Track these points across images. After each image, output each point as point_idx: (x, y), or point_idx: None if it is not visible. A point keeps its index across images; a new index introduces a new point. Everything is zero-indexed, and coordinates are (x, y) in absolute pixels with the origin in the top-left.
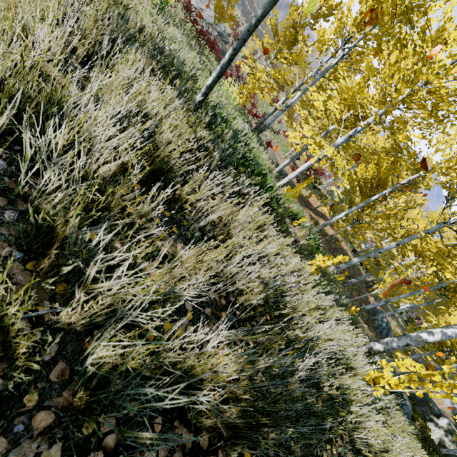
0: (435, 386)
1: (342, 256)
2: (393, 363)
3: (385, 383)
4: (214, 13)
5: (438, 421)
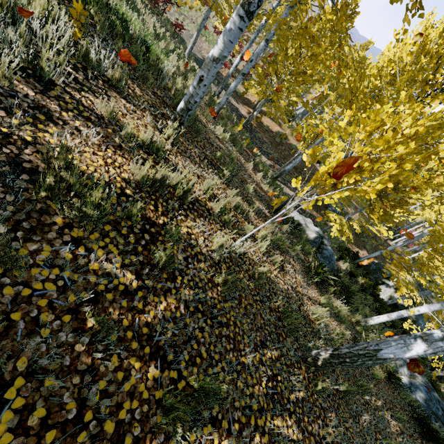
0: None
1: None
2: None
3: None
4: None
5: (389, 283)
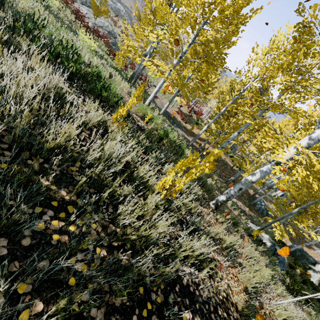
0: (197, 168)
1: (131, 99)
2: (175, 169)
3: (167, 185)
4: (104, 20)
5: (314, 268)
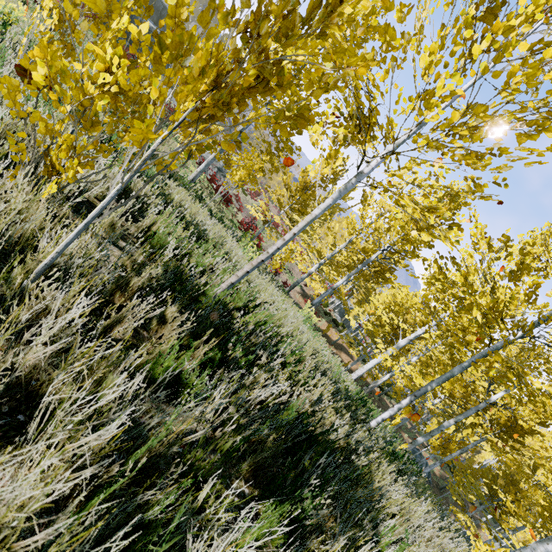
0: None
1: (504, 548)
2: None
3: None
4: None
5: None
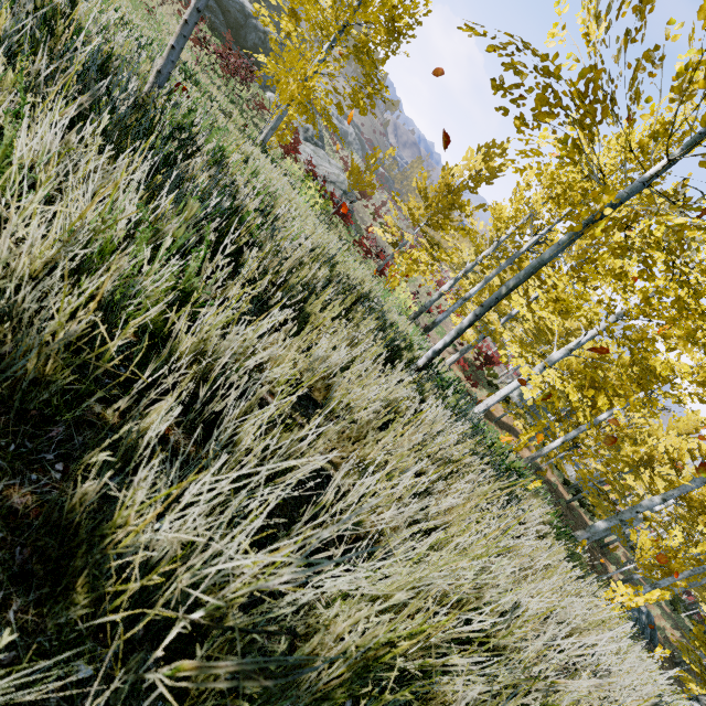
0: None
1: (659, 591)
2: None
3: None
4: (336, 168)
5: None
